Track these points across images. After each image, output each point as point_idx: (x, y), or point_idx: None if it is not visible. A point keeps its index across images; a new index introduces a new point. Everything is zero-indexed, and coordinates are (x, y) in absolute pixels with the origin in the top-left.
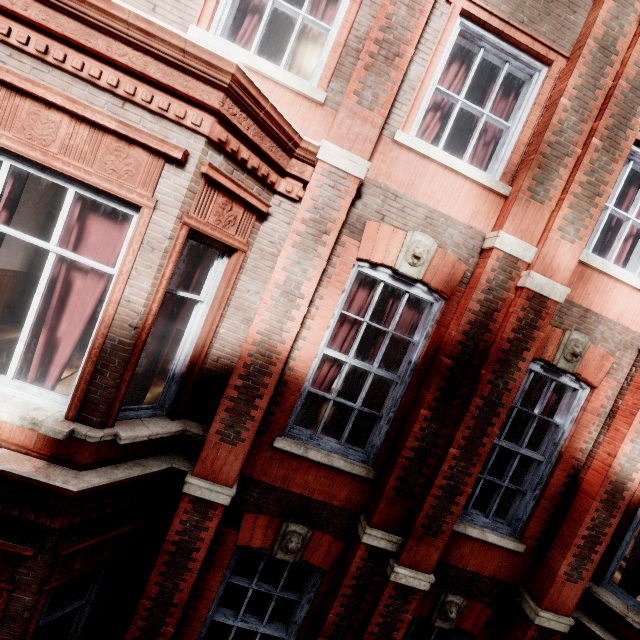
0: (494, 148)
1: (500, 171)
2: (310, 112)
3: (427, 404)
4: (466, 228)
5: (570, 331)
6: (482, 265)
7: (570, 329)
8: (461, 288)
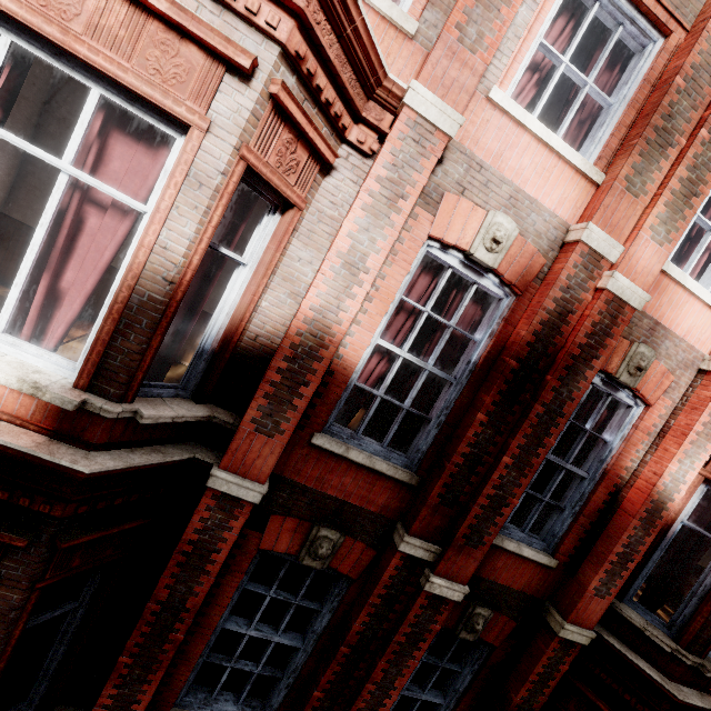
0: (588, 129)
1: (595, 155)
2: (396, 45)
3: (485, 408)
4: (551, 216)
5: (638, 343)
6: (563, 260)
7: (637, 342)
8: (536, 284)
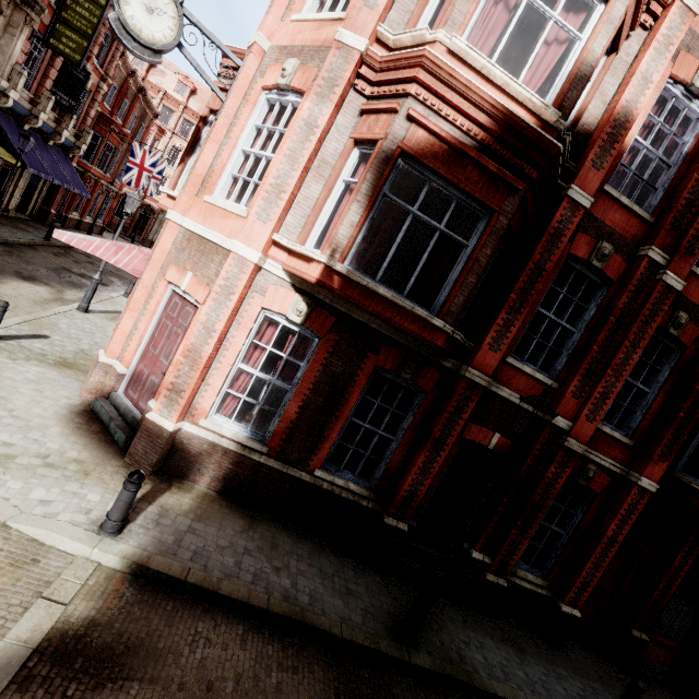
0: None
1: None
2: None
3: (698, 171)
4: None
5: None
6: None
7: None
8: None
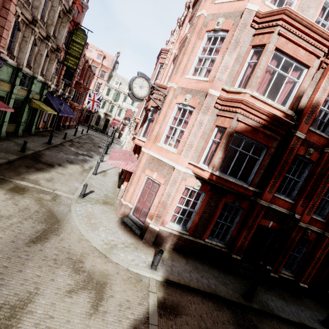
0: None
1: None
2: None
3: None
4: None
5: None
6: None
7: None
8: None
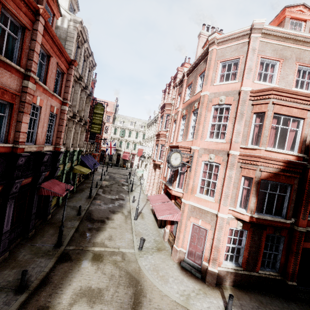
0: None
1: None
2: None
3: None
4: None
5: None
6: None
7: None
8: None
